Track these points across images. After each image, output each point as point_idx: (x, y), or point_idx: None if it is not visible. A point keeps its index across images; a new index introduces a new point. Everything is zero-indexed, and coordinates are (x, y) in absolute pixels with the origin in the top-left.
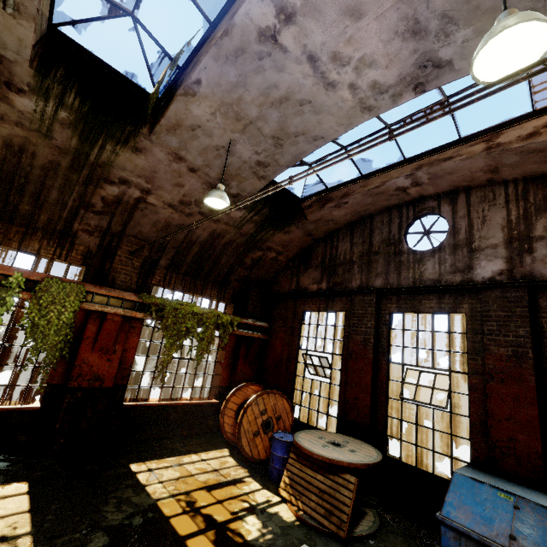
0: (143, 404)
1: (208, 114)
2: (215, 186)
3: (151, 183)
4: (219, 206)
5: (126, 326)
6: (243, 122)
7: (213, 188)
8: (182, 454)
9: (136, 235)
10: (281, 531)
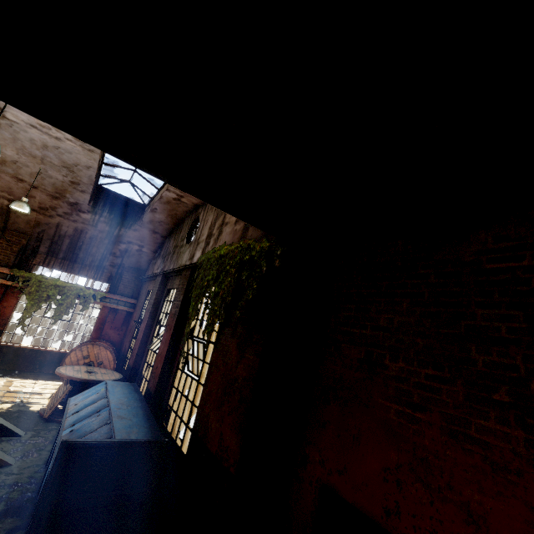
0: (14, 345)
1: (16, 155)
2: (57, 197)
3: (13, 195)
4: (24, 211)
5: (2, 290)
6: (38, 158)
7: (56, 198)
8: (26, 379)
9: (16, 230)
10: (16, 411)
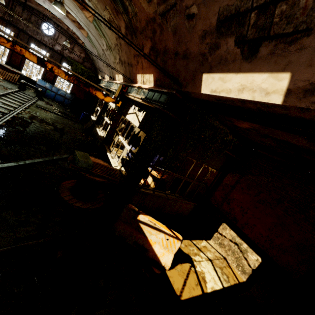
0: None
1: None
2: None
3: None
4: None
5: None
6: None
7: None
8: None
9: None
10: (3, 80)
